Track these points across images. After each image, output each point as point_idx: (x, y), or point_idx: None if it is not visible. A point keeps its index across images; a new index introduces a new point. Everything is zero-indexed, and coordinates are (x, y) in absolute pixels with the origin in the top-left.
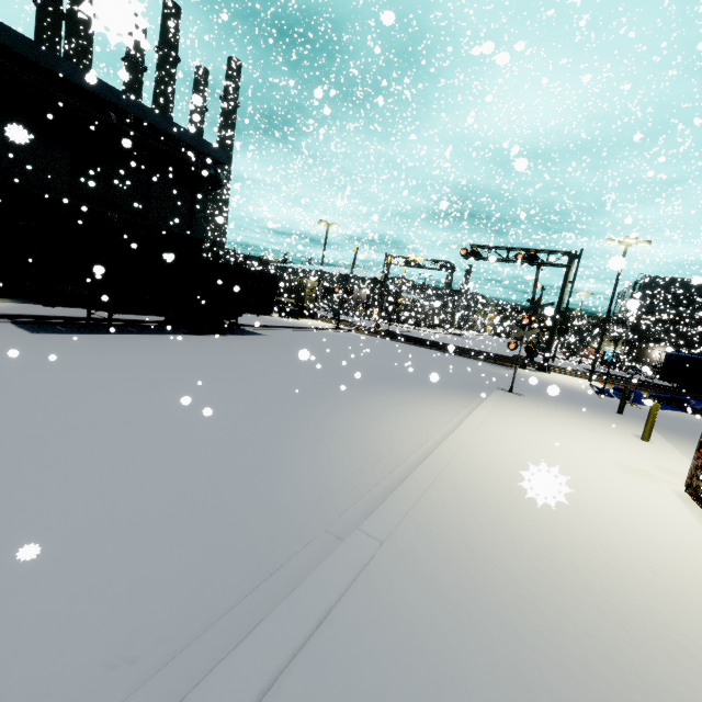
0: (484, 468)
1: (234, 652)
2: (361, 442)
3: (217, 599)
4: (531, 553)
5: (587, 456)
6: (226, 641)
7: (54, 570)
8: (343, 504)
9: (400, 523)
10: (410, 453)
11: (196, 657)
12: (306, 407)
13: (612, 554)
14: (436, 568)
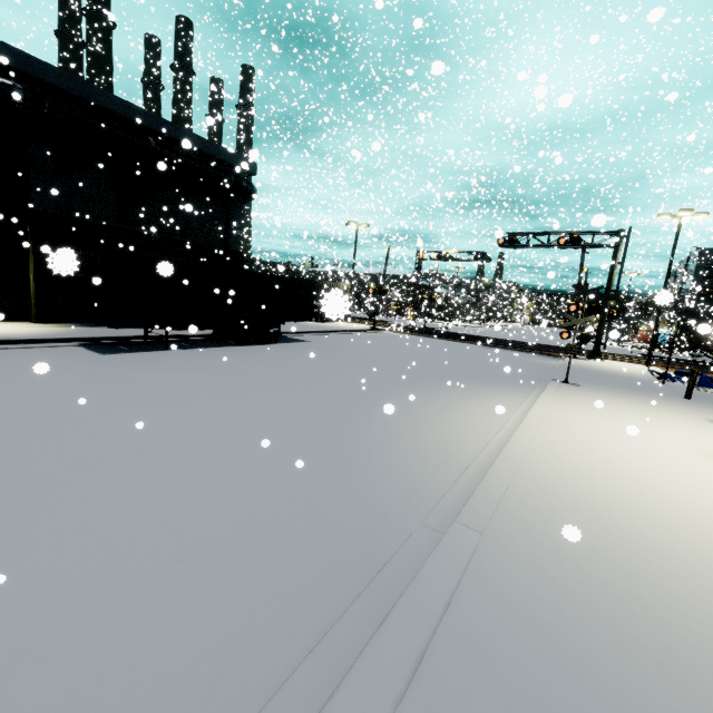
0: (560, 461)
1: (381, 629)
2: (429, 440)
3: (343, 587)
4: (629, 540)
5: (663, 444)
6: (365, 621)
7: (198, 564)
8: (430, 499)
9: (494, 515)
10: (480, 449)
11: (344, 635)
12: (367, 409)
13: (712, 539)
14: (539, 556)
